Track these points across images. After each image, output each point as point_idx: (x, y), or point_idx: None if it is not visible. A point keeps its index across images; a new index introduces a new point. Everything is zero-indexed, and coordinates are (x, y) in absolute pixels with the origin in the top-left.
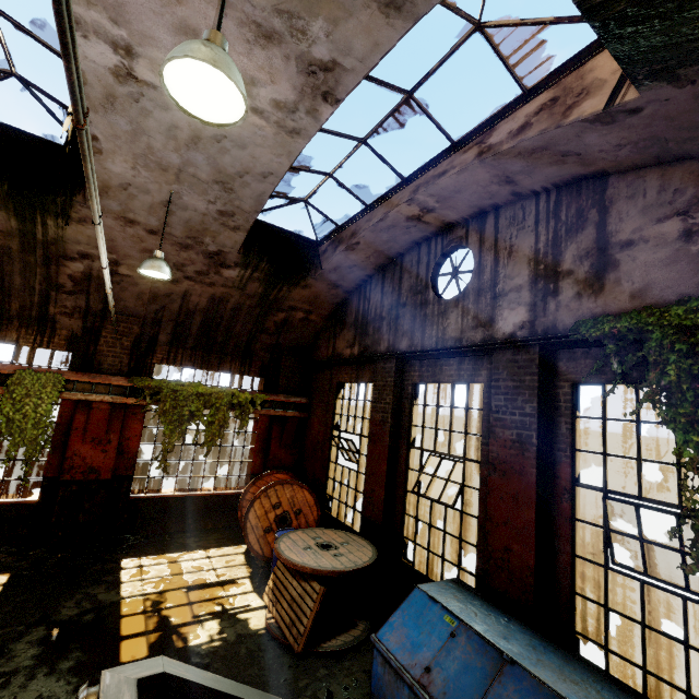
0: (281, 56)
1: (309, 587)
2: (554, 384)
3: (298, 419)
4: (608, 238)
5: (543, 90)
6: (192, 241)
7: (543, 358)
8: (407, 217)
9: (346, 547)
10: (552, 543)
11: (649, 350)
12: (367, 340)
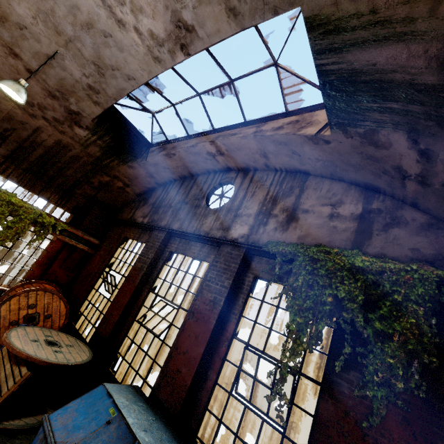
0: (163, 4)
1: (18, 370)
2: (245, 274)
3: (85, 253)
4: (299, 205)
5: (294, 114)
6: (60, 95)
7: (245, 257)
8: (208, 152)
9: (69, 348)
10: (207, 372)
11: (295, 265)
12: (156, 216)
